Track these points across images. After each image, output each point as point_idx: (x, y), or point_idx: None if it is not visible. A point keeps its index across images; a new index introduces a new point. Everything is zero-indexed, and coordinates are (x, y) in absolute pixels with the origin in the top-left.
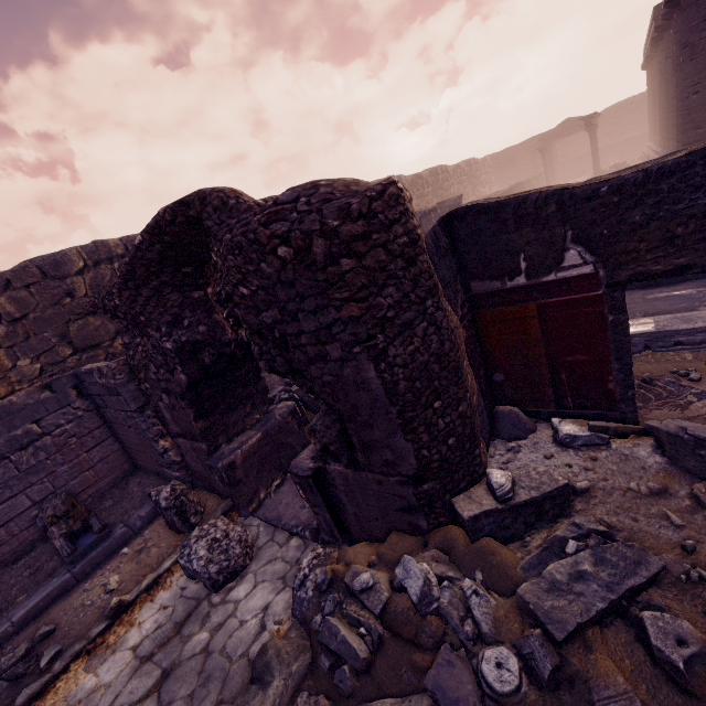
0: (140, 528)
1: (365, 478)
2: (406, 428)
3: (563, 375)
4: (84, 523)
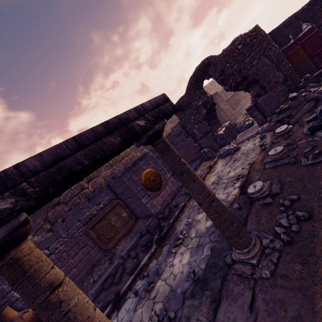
0: (198, 166)
1: (270, 94)
2: (278, 69)
3: (316, 59)
4: None
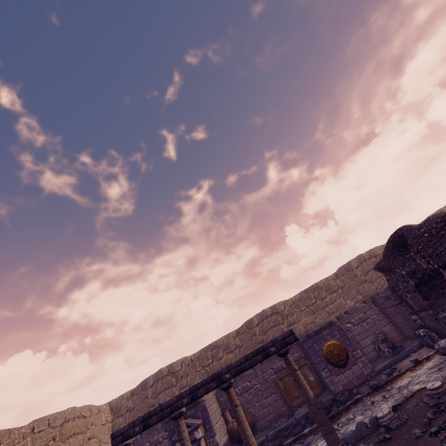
0: (415, 350)
1: None
2: None
3: None
4: (392, 345)
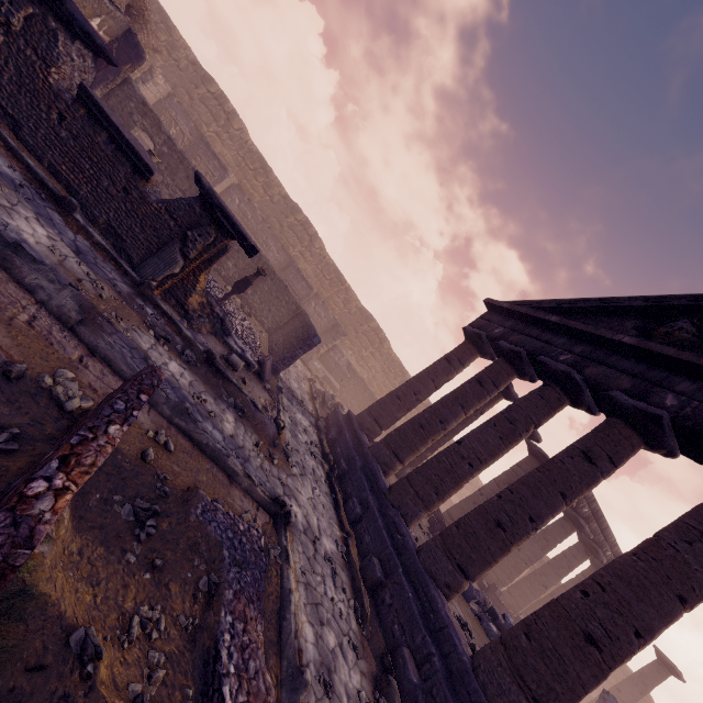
0: None
1: None
2: None
3: None
4: None
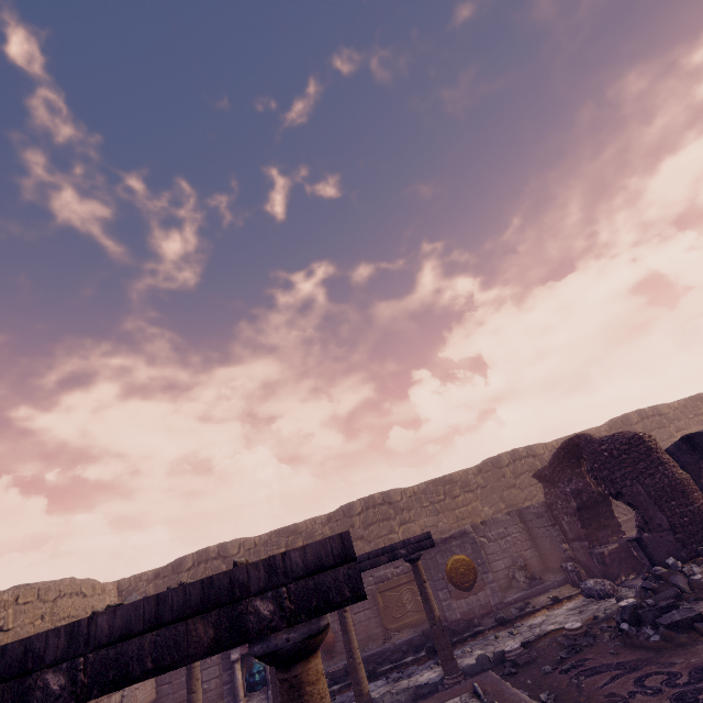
0: (557, 586)
1: (655, 536)
2: (660, 509)
3: None
4: (531, 576)
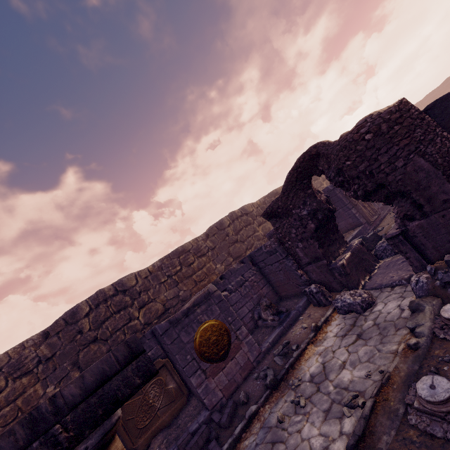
0: (302, 312)
1: (433, 219)
2: (449, 179)
3: None
4: (276, 311)
